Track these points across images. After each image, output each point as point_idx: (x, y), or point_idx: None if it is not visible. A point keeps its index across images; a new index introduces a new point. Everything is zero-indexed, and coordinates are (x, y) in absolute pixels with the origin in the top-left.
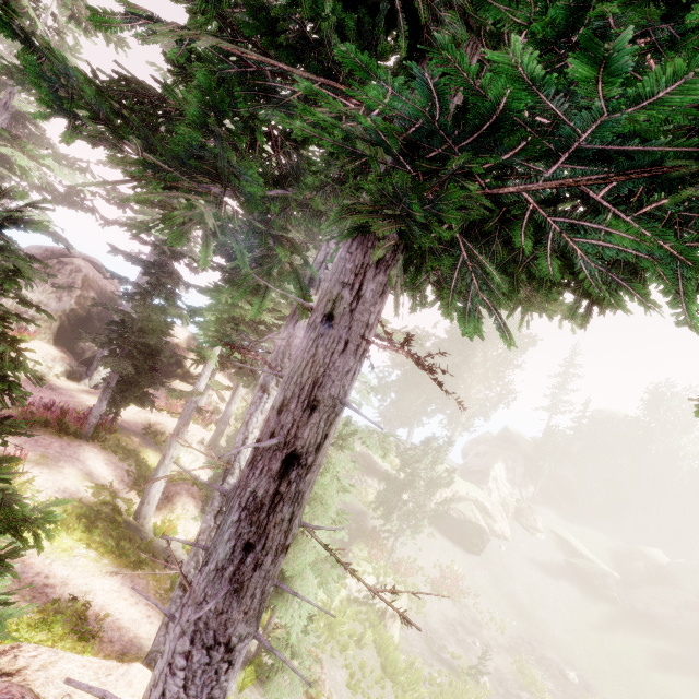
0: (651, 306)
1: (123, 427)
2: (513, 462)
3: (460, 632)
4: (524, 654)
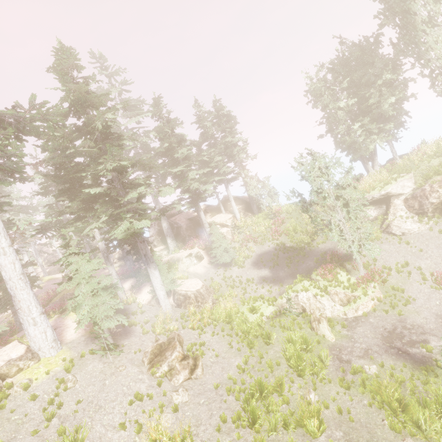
0: None
1: None
2: None
3: None
4: None
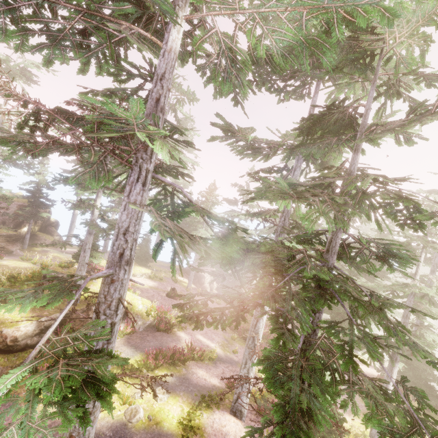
0: None
1: None
2: None
3: None
4: None
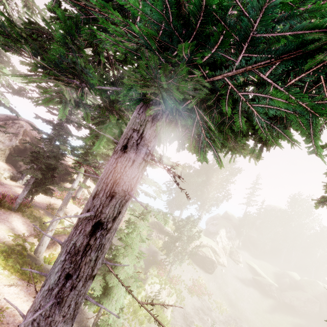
0: (294, 143)
1: (36, 205)
2: (229, 228)
3: (201, 314)
4: (232, 325)
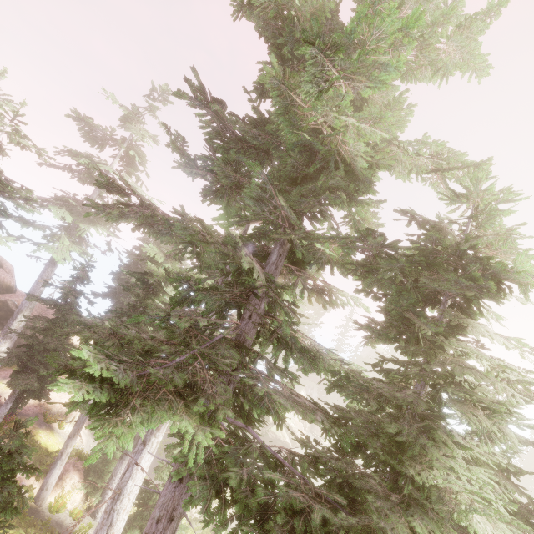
0: None
1: (19, 413)
2: (311, 390)
3: None
4: None
